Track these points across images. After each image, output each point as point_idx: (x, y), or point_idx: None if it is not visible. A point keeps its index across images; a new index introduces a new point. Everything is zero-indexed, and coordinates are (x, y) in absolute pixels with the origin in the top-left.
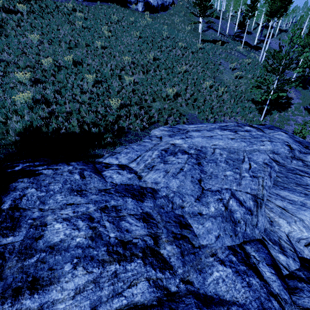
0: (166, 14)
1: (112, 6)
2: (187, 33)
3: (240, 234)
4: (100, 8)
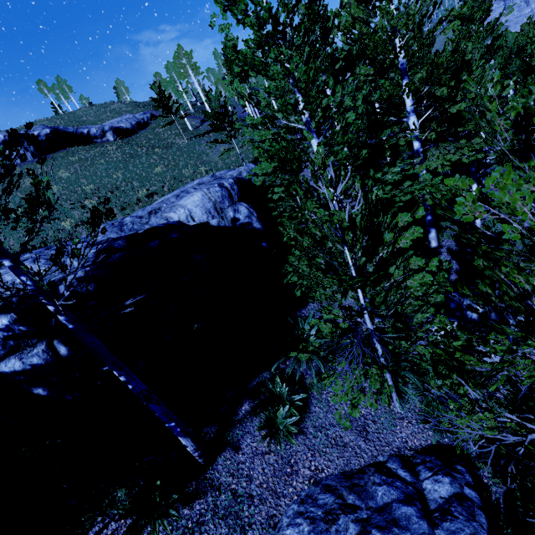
0: (147, 131)
1: (72, 149)
2: (175, 138)
3: (127, 230)
4: (57, 157)
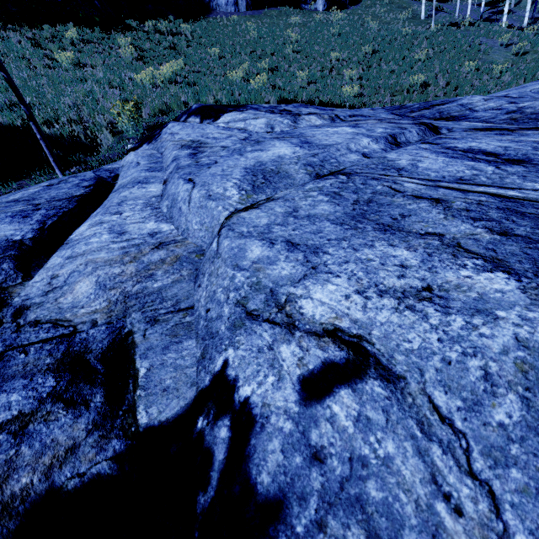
0: (359, 8)
1: (283, 10)
2: (403, 24)
3: None
4: (270, 15)
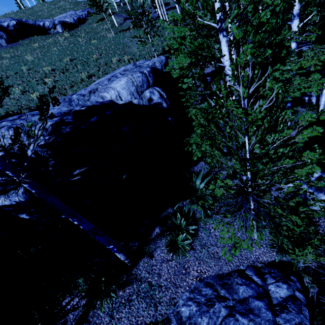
0: (86, 25)
1: (33, 38)
2: (106, 32)
3: (74, 105)
4: (24, 44)
